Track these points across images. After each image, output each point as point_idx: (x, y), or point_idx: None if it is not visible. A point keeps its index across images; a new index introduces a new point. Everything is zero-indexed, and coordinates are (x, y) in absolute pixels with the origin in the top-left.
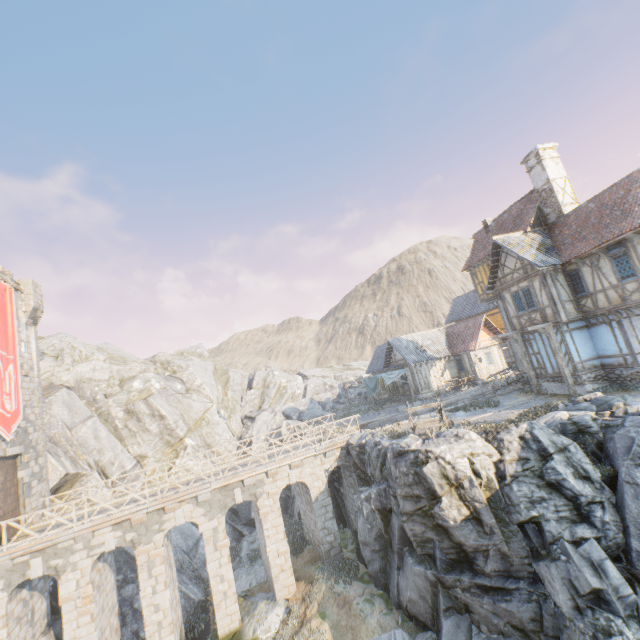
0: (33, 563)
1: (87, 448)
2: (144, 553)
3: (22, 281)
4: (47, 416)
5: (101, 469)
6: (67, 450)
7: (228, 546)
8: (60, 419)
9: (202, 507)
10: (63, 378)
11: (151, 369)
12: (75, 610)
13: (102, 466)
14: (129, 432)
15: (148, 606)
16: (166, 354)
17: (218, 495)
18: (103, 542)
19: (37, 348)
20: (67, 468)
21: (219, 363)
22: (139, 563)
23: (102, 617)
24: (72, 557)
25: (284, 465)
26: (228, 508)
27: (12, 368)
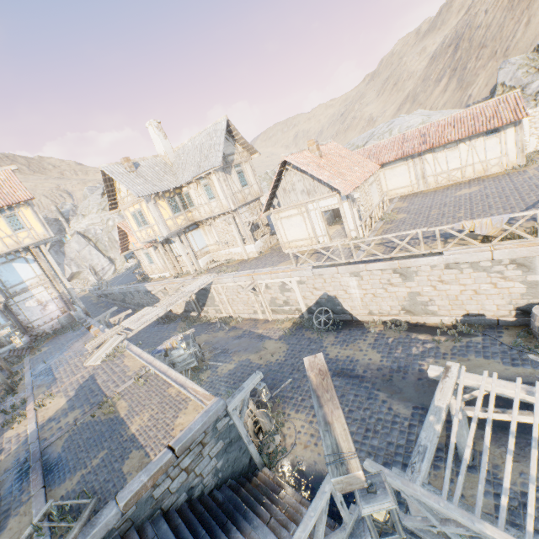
0: None
1: (86, 259)
2: None
3: None
4: (70, 249)
5: (93, 267)
6: (78, 261)
7: None
8: (75, 249)
9: None
10: (80, 227)
11: None
12: None
13: (93, 266)
14: (110, 248)
15: None
16: None
17: None
18: None
19: None
20: (73, 270)
21: None
22: None
23: None
24: None
25: None
26: None
27: None
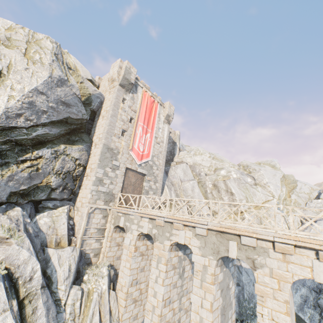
0: (121, 218)
1: (186, 193)
2: (157, 248)
3: (165, 103)
4: (173, 172)
5: (189, 206)
6: (176, 190)
7: (212, 293)
8: (178, 175)
9: (198, 240)
10: (187, 160)
11: (235, 168)
12: (126, 255)
13: (190, 205)
14: (212, 196)
15: (151, 287)
16: (247, 161)
17: (213, 237)
18: (143, 226)
19: (167, 134)
20: (171, 196)
21: (292, 178)
22: (154, 253)
23: (140, 273)
24: (132, 225)
25: (305, 248)
26: (220, 256)
27: (149, 135)
